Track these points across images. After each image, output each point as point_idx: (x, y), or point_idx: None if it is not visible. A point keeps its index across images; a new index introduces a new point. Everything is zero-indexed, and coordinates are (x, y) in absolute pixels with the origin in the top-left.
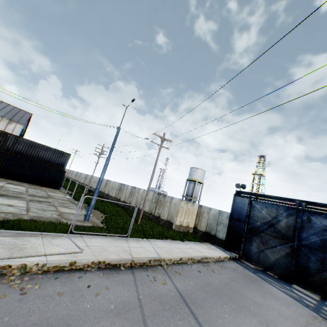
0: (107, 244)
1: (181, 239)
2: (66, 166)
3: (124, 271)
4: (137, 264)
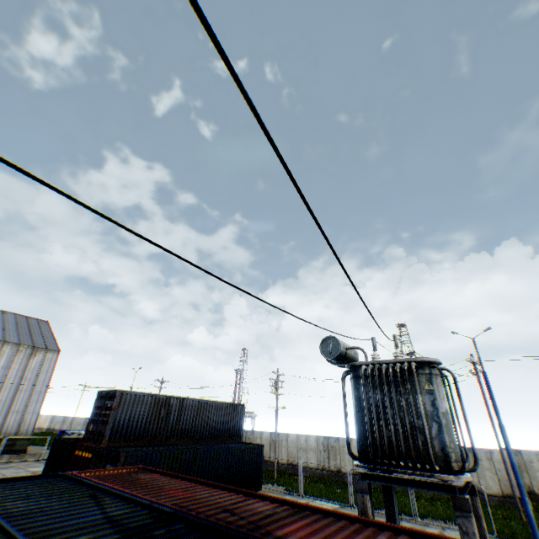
0: None
1: None
2: (242, 432)
3: None
4: None
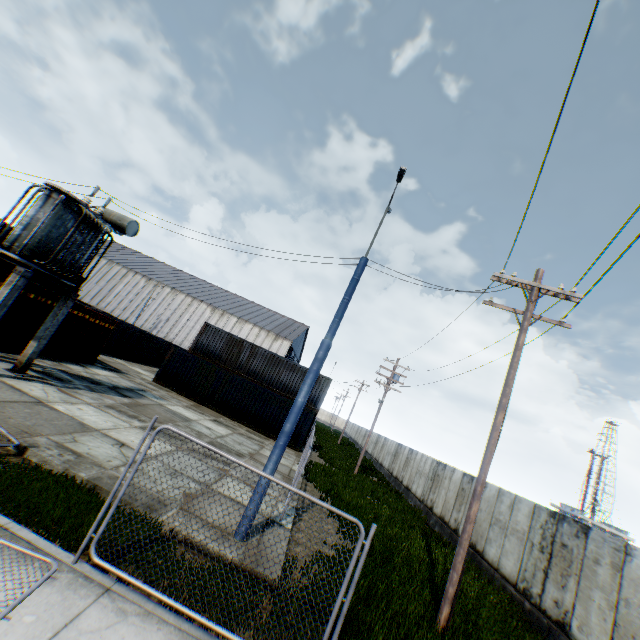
0: None
1: None
2: (320, 404)
3: None
4: None
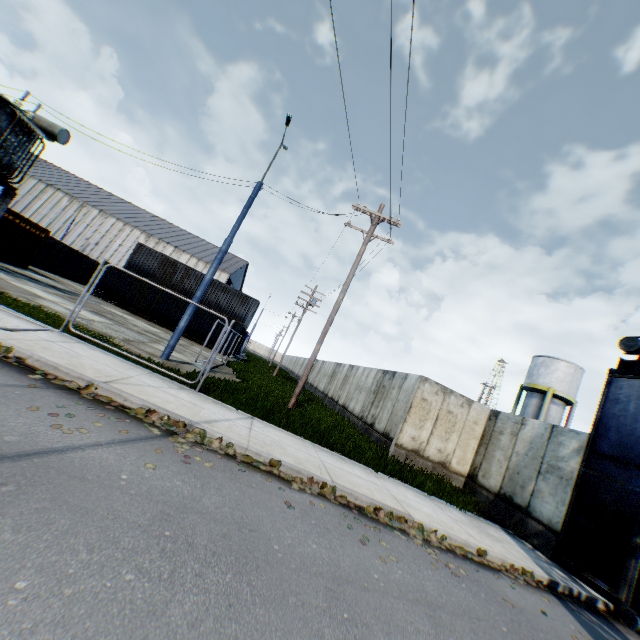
0: (103, 362)
1: (380, 470)
2: (248, 321)
3: (25, 377)
4: (99, 397)
